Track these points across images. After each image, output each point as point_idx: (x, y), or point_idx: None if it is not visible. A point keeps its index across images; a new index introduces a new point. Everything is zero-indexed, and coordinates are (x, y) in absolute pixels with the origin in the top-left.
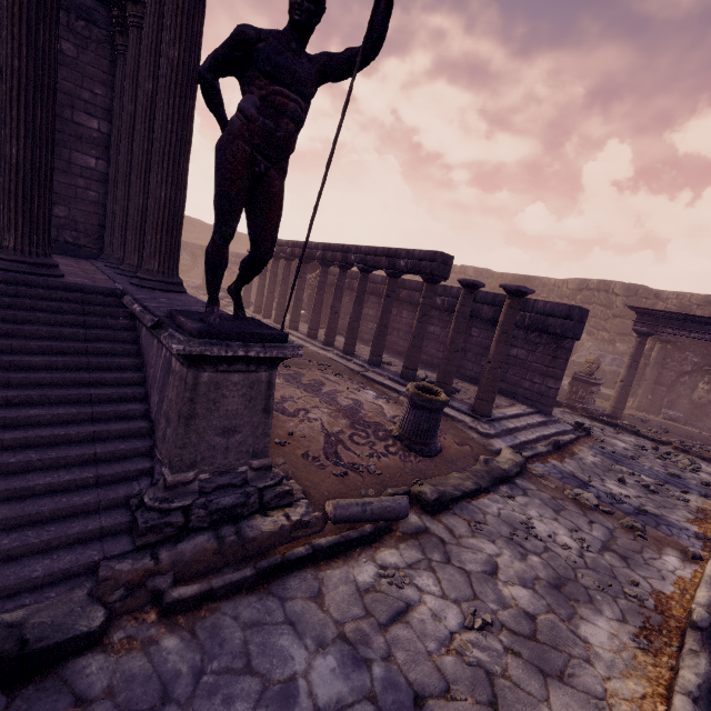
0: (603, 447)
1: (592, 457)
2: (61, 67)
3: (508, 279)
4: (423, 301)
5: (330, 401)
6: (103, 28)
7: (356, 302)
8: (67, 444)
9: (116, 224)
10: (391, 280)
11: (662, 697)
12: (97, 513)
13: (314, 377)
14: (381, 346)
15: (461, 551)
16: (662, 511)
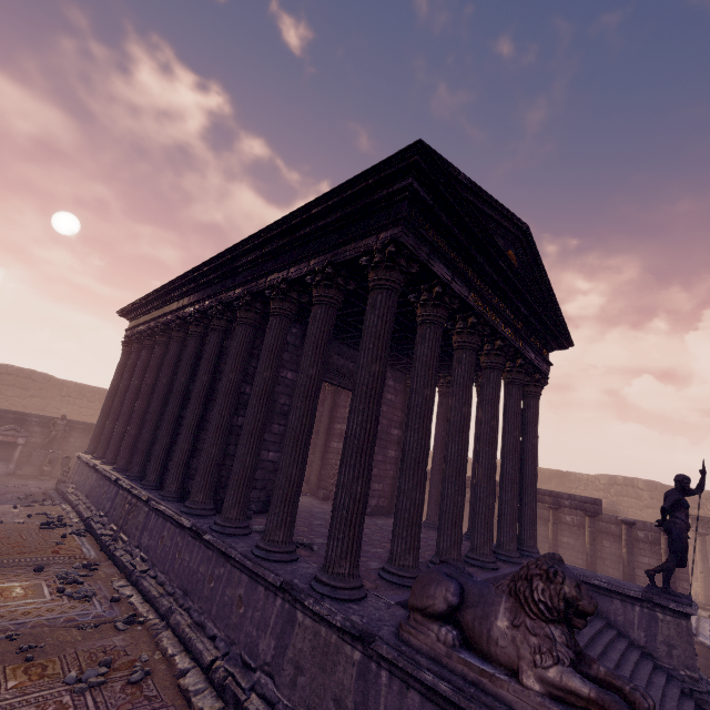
0: None
1: None
2: (390, 407)
3: (546, 473)
4: (591, 530)
5: None
6: (403, 384)
7: None
8: (639, 663)
9: (432, 499)
10: (555, 512)
11: None
12: (682, 698)
13: None
14: None
15: None
16: None
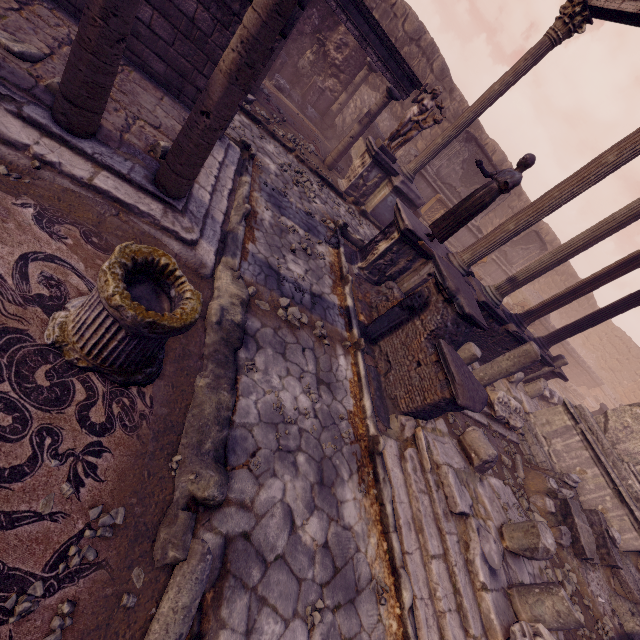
0: (267, 183)
1: (267, 211)
2: None
3: None
4: None
5: None
6: None
7: None
8: None
9: None
10: None
11: (382, 533)
12: None
13: None
14: None
15: (265, 529)
16: (321, 286)
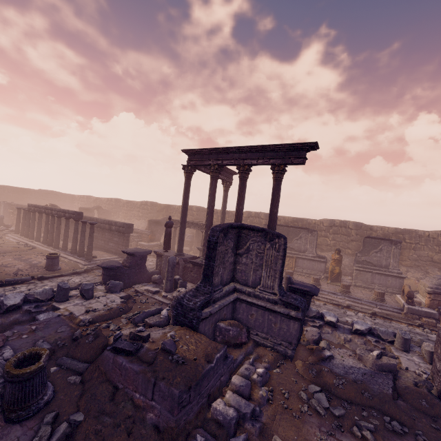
0: None
1: None
2: None
3: (162, 206)
4: (74, 227)
5: (28, 262)
6: None
7: (56, 229)
8: None
9: None
10: (66, 220)
11: None
12: None
13: (30, 257)
14: (66, 243)
15: (40, 284)
16: None
